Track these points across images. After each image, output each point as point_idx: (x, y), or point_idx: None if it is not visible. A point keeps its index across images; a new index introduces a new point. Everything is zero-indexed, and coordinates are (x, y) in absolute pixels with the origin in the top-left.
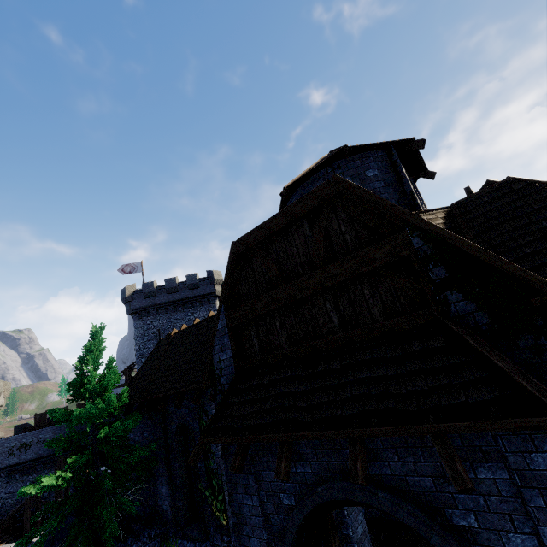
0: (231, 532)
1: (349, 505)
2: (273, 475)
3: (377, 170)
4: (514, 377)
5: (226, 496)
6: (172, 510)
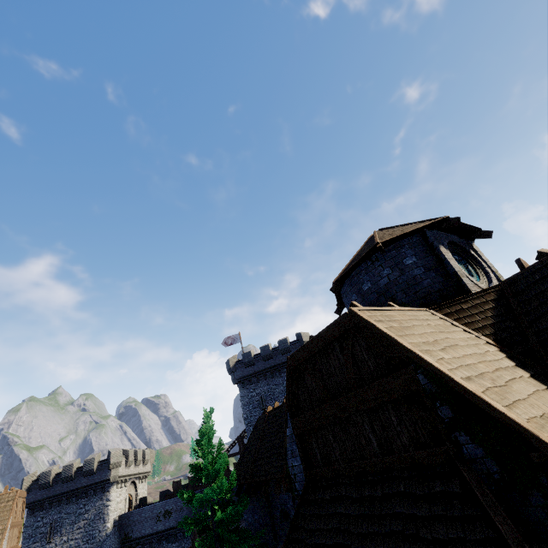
0: None
1: None
2: None
3: (414, 257)
4: (511, 546)
5: None
6: None
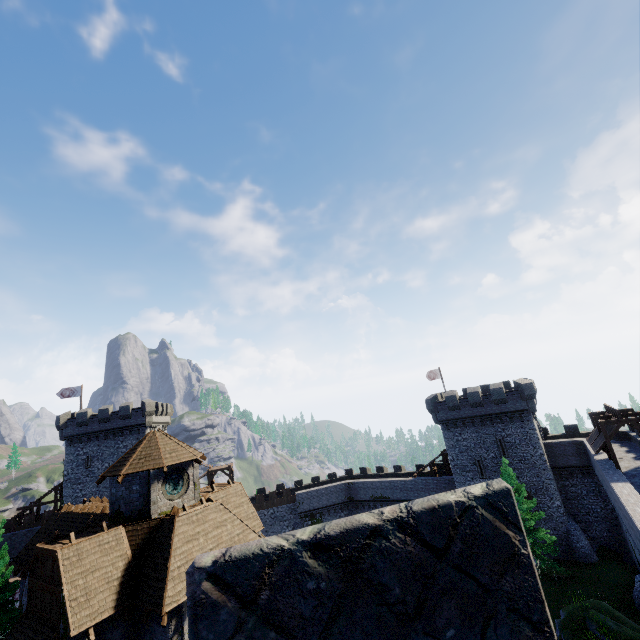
0: None
1: None
2: None
3: (139, 485)
4: None
5: None
6: None
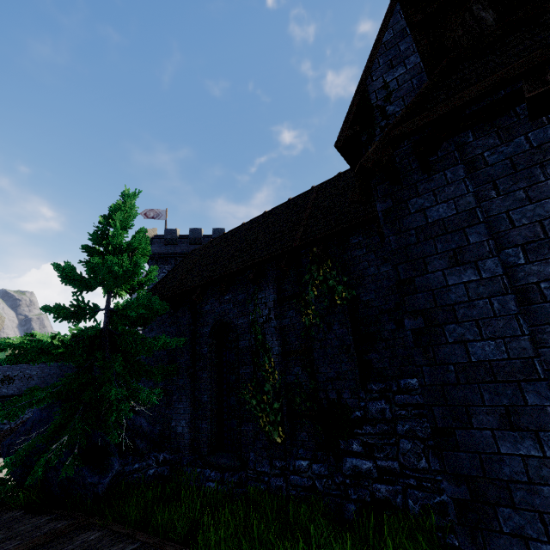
0: (287, 455)
1: None
2: None
3: None
4: None
5: (283, 405)
6: (190, 433)
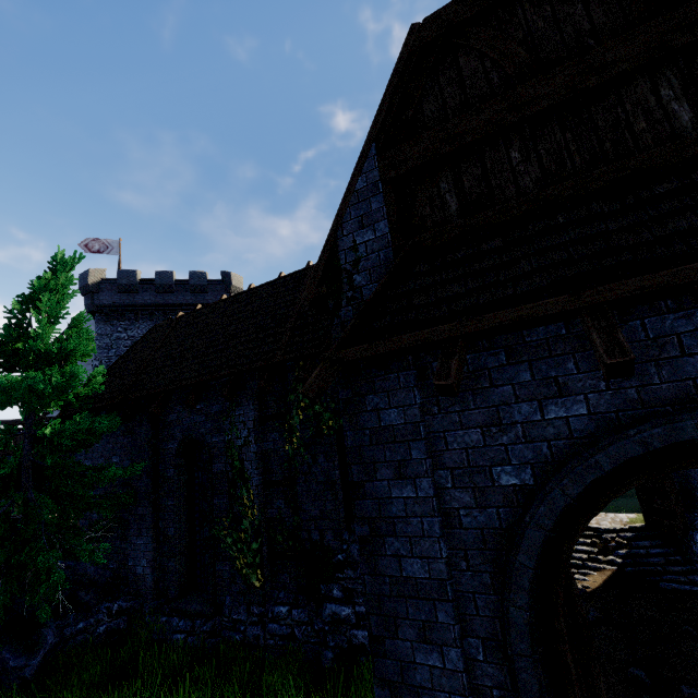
0: (267, 600)
1: (687, 467)
2: (475, 435)
3: None
4: None
5: (264, 544)
6: (153, 573)
